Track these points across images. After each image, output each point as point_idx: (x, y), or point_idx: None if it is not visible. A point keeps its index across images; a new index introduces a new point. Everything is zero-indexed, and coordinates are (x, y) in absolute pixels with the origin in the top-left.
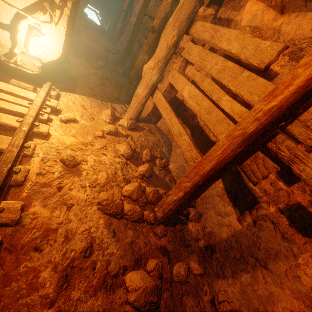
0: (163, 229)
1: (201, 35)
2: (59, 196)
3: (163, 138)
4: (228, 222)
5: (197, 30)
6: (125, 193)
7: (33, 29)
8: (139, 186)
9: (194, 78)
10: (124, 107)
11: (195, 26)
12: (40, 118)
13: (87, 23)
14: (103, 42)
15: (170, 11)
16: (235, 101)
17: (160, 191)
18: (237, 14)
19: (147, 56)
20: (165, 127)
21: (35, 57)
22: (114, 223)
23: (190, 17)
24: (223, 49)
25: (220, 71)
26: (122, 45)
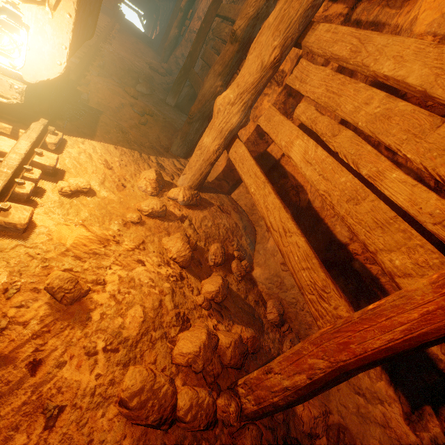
0: (254, 436)
1: (328, 48)
2: (31, 387)
3: (242, 220)
4: (381, 417)
5: (320, 40)
6: (179, 359)
7: (1, 13)
8: (208, 341)
9: (314, 127)
10: (177, 163)
11: (316, 32)
12: (16, 191)
13: (125, 26)
14: (147, 57)
15: (265, 7)
16: (422, 185)
17: (242, 335)
18: (397, 13)
19: (220, 81)
20: (246, 201)
21: (7, 70)
22: (155, 441)
23: (307, 16)
24: (382, 76)
25: (377, 119)
26: (176, 63)
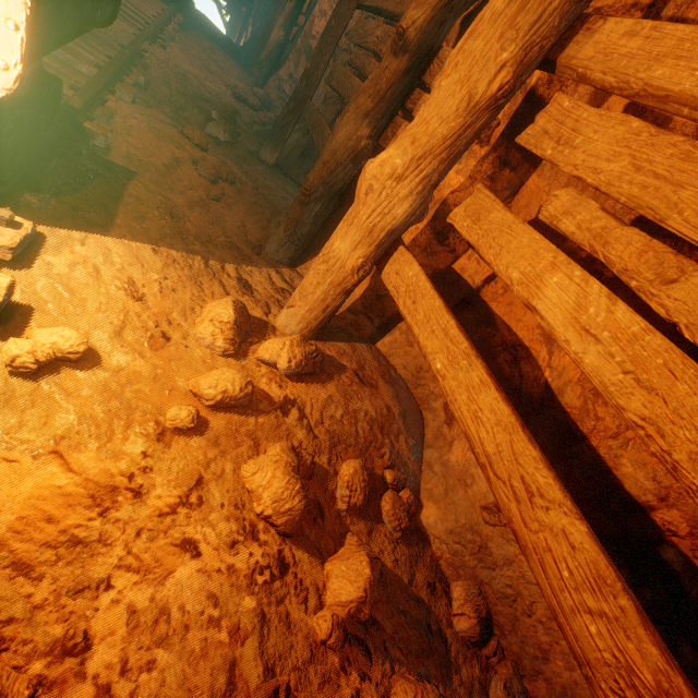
0: None
1: (636, 73)
2: None
3: (399, 397)
4: None
5: (611, 53)
6: None
7: None
8: None
9: (601, 250)
10: (277, 278)
11: (596, 36)
12: None
13: (193, 21)
14: (230, 75)
15: None
16: None
17: None
18: None
19: (368, 127)
20: (406, 360)
21: None
22: None
23: None
24: None
25: None
26: (278, 88)
